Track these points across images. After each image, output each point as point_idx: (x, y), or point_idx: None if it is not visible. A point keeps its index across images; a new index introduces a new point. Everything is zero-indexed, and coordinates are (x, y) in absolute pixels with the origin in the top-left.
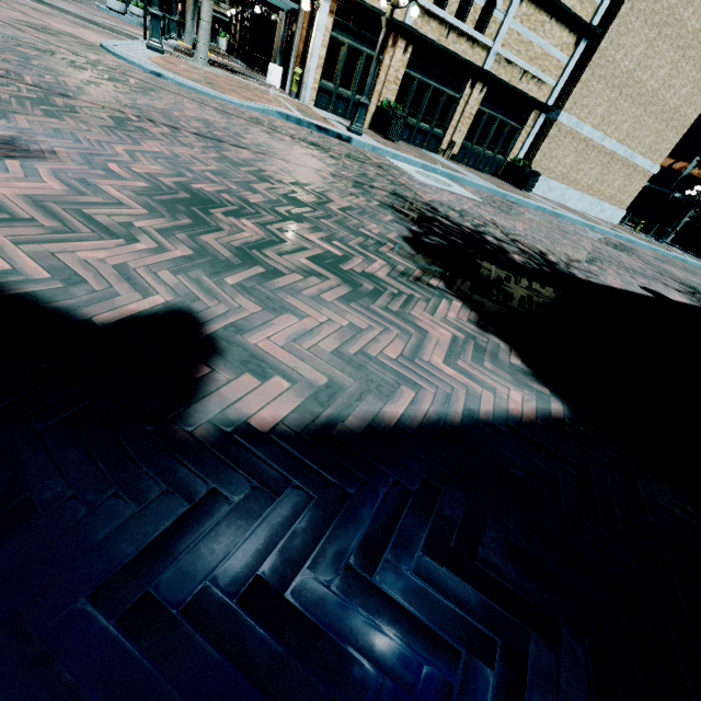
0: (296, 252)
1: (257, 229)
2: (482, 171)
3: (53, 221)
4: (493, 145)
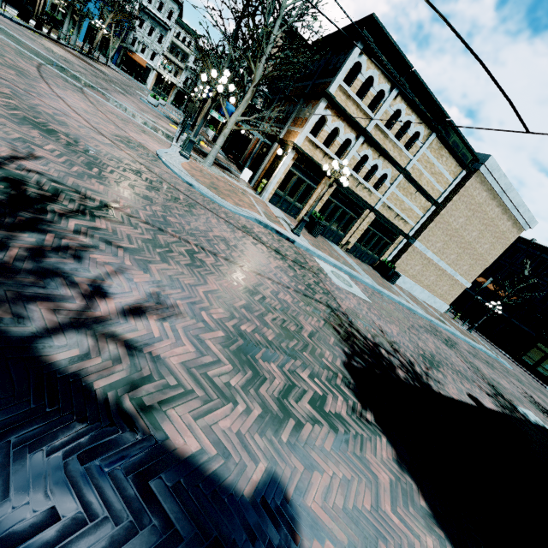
0: (302, 396)
1: (280, 373)
2: (364, 261)
3: (200, 389)
4: (373, 248)
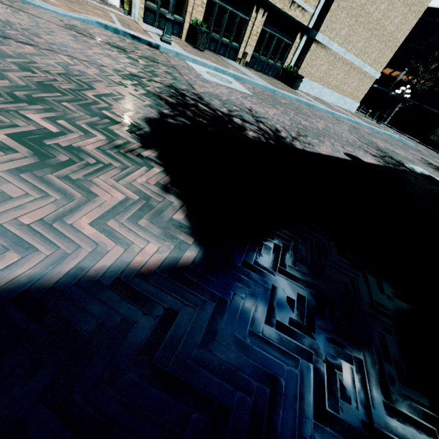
0: None
1: None
2: (267, 74)
3: None
4: (274, 56)
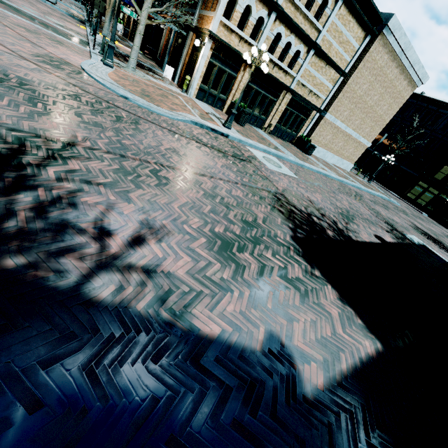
0: (272, 272)
1: (253, 259)
2: (284, 140)
3: (206, 289)
4: (291, 126)
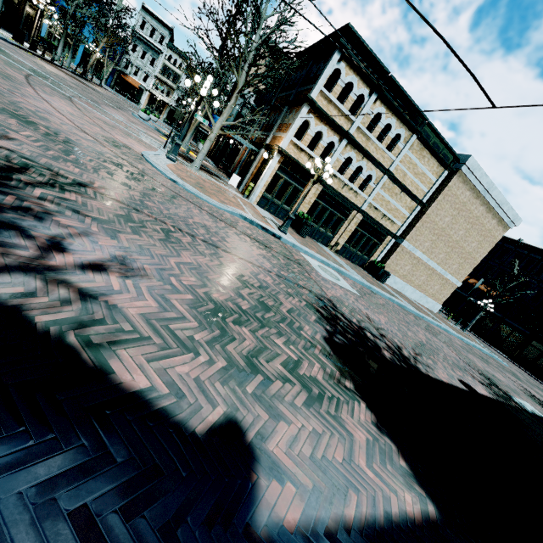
0: (274, 358)
1: (252, 336)
2: (354, 262)
3: (158, 338)
4: (362, 249)
